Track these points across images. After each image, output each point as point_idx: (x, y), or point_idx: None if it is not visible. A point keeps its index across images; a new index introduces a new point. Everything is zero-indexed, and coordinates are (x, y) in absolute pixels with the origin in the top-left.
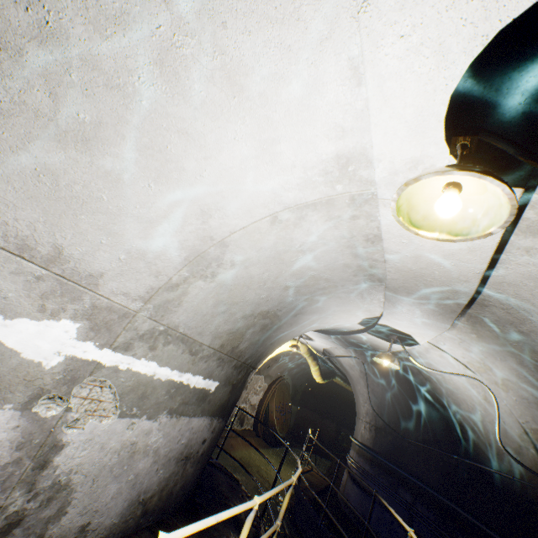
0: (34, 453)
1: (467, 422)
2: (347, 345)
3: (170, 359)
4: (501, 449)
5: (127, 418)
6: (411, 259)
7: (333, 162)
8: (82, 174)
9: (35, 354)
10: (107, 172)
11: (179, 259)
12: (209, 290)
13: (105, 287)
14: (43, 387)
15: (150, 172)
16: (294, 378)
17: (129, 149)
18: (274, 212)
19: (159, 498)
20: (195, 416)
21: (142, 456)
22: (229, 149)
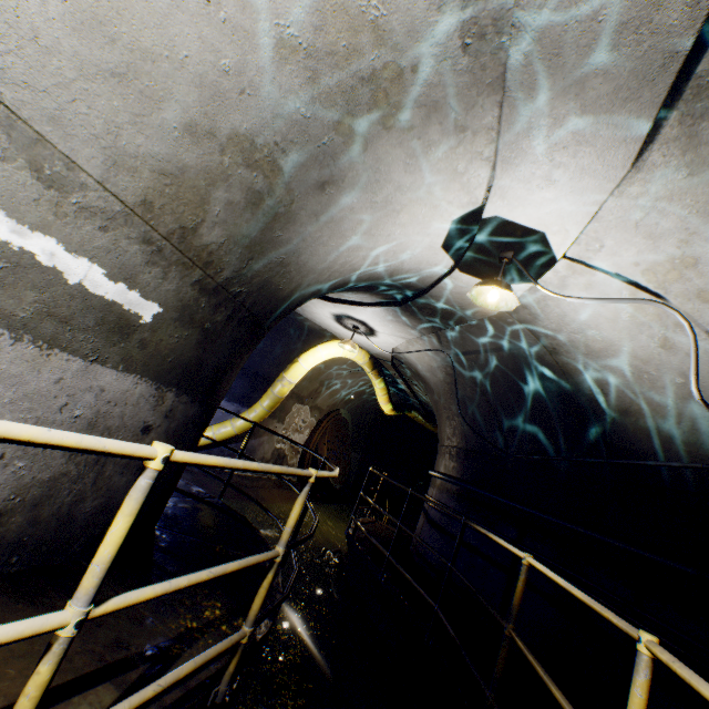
0: None
1: (619, 402)
2: (427, 324)
3: None
4: (681, 427)
5: None
6: None
7: None
8: None
9: None
10: None
11: None
12: None
13: None
14: None
15: None
16: (355, 415)
17: None
18: None
19: (30, 520)
20: (105, 365)
21: None
22: None
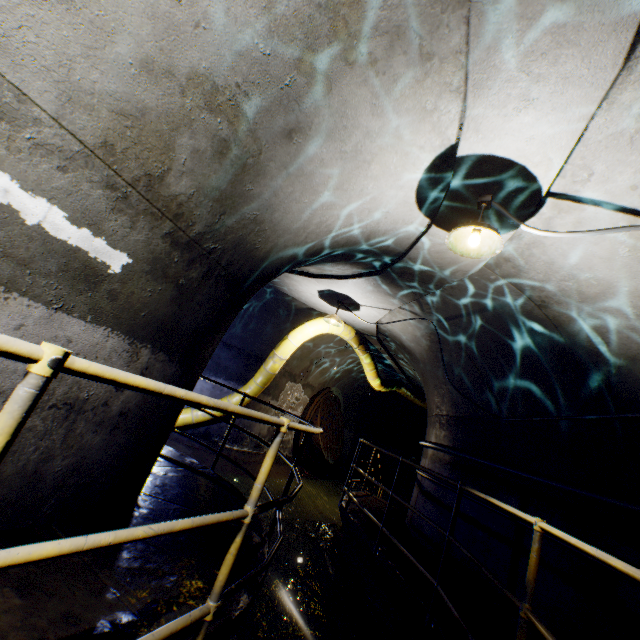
0: None
1: (624, 350)
2: (408, 290)
3: None
4: None
5: None
6: None
7: None
8: None
9: None
10: None
11: None
12: None
13: None
14: None
15: None
16: (346, 393)
17: None
18: None
19: None
20: (71, 315)
21: None
22: None
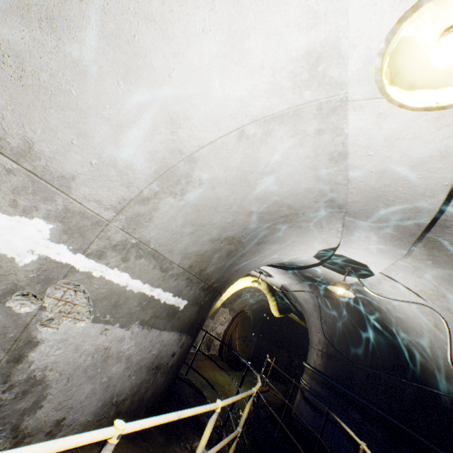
0: (9, 346)
1: (416, 348)
2: (303, 279)
3: (141, 273)
4: (450, 373)
5: (100, 323)
6: (375, 175)
7: (303, 61)
8: (49, 61)
9: (8, 249)
10: (74, 62)
11: (149, 171)
12: (179, 208)
13: (77, 192)
14: (16, 283)
15: (119, 67)
16: (255, 313)
17: (96, 36)
18: (241, 125)
19: (131, 401)
20: (165, 330)
21: (115, 361)
22: (198, 44)
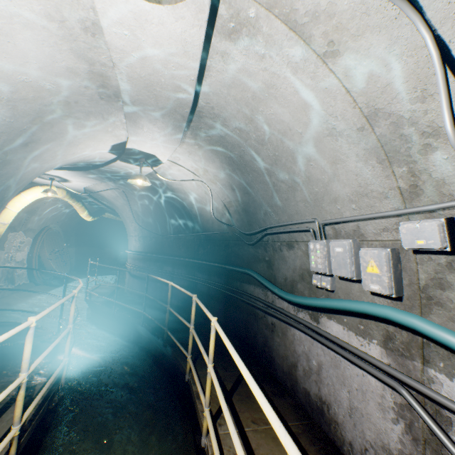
0: None
1: (198, 212)
2: (106, 178)
3: None
4: (214, 220)
5: None
6: (139, 61)
7: None
8: None
9: None
10: None
11: None
12: None
13: None
14: None
15: None
16: (64, 225)
17: None
18: None
19: None
20: None
21: None
22: None
